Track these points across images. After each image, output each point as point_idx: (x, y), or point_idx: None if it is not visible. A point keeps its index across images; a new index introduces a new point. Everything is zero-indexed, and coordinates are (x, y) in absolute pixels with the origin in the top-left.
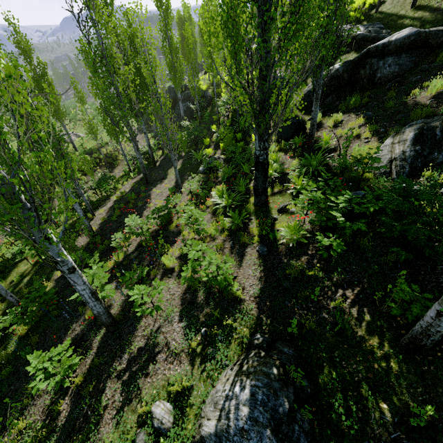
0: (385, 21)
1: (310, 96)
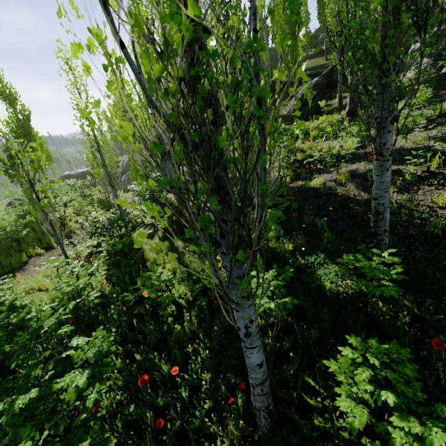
0: (313, 69)
1: (302, 101)
